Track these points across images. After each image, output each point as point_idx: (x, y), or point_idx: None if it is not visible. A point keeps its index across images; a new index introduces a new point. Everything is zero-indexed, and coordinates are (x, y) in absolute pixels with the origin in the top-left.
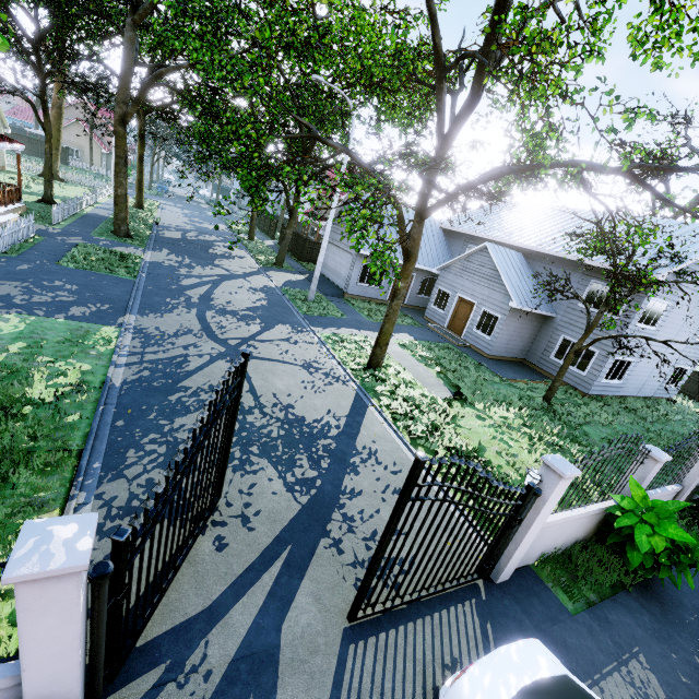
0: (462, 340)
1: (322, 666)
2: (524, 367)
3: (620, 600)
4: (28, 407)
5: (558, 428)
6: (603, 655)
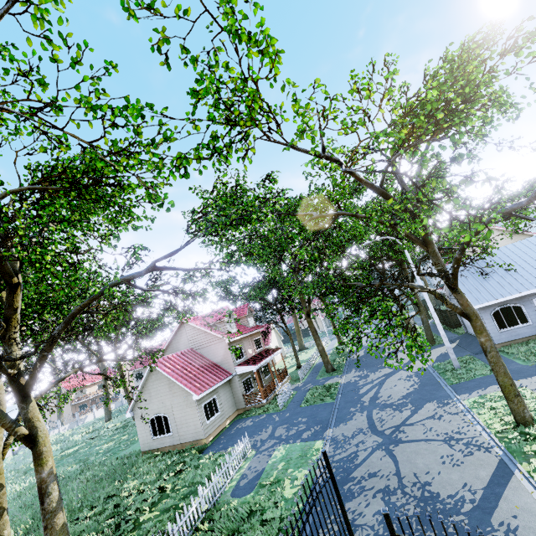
0: None
1: None
2: None
3: None
4: (282, 502)
5: None
6: None
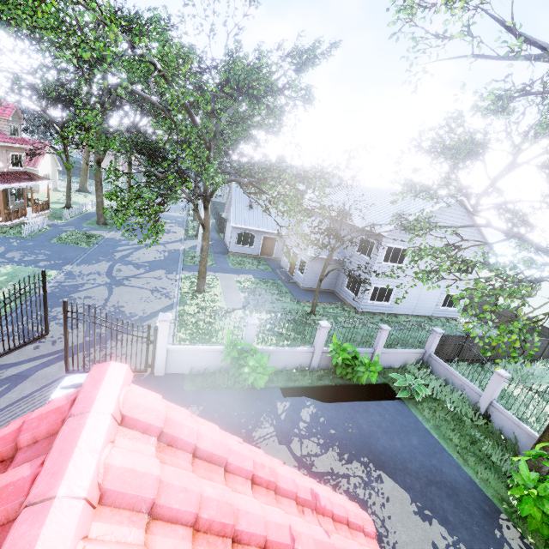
0: (293, 278)
1: (44, 382)
2: (329, 295)
3: (223, 391)
4: None
5: (298, 326)
6: (180, 403)
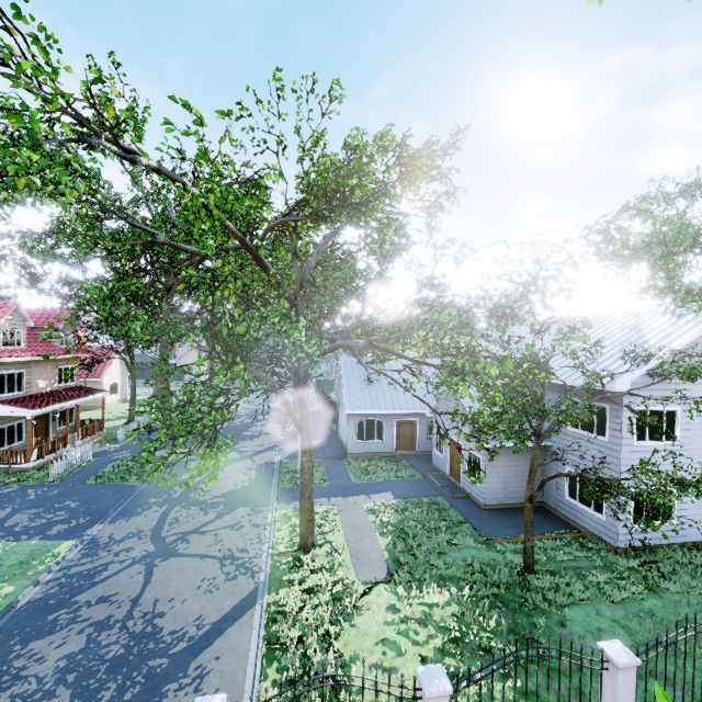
0: (461, 488)
1: None
2: (539, 514)
3: None
4: None
5: (514, 616)
6: None
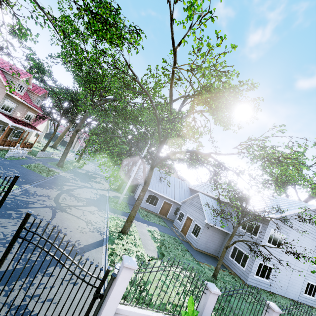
0: (185, 238)
1: None
2: (215, 260)
3: None
4: None
5: None
6: None
